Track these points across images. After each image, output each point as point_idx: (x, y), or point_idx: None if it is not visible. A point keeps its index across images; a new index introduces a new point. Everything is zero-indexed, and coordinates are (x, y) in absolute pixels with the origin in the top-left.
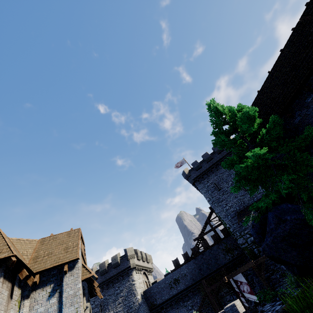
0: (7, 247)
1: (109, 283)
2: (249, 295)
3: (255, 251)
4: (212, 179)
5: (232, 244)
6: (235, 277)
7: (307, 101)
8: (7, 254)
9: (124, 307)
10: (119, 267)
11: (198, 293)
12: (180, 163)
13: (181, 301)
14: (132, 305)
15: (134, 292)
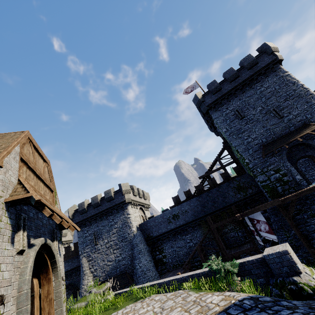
0: None
1: (103, 216)
2: (267, 234)
3: (279, 189)
4: (234, 105)
5: (246, 182)
6: (251, 215)
7: None
8: None
9: (118, 237)
10: (112, 201)
11: (198, 229)
12: (190, 88)
13: (179, 235)
14: (127, 236)
15: (129, 225)
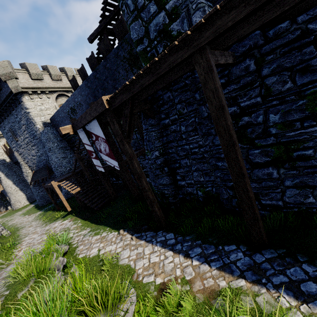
0: None
1: (7, 111)
2: (108, 158)
3: None
4: None
5: None
6: (88, 127)
7: None
8: None
9: (30, 135)
10: (2, 92)
11: None
12: None
13: None
14: (36, 134)
15: (32, 121)
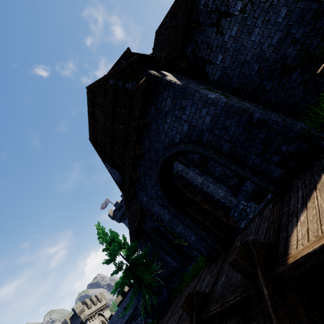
0: None
1: None
2: None
3: None
4: None
5: None
6: None
7: (146, 221)
8: None
9: None
10: None
11: None
12: (104, 204)
13: (133, 321)
14: None
15: None
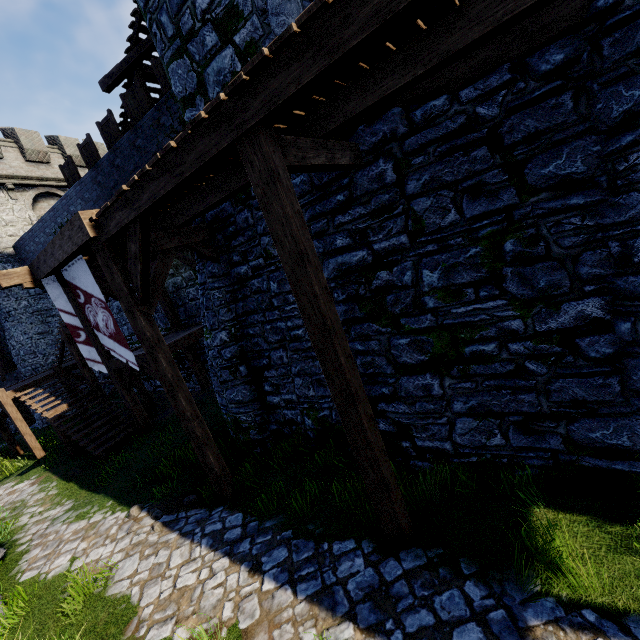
0: None
1: None
2: (113, 343)
3: None
4: None
5: None
6: (68, 273)
7: None
8: None
9: None
10: None
11: None
12: None
13: None
14: None
15: None
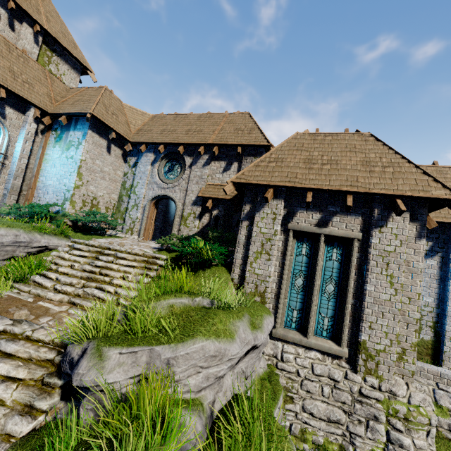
0: (430, 179)
1: None
2: None
3: None
4: None
5: None
6: None
7: None
8: (443, 192)
9: None
10: None
11: None
12: None
13: None
14: None
15: None
